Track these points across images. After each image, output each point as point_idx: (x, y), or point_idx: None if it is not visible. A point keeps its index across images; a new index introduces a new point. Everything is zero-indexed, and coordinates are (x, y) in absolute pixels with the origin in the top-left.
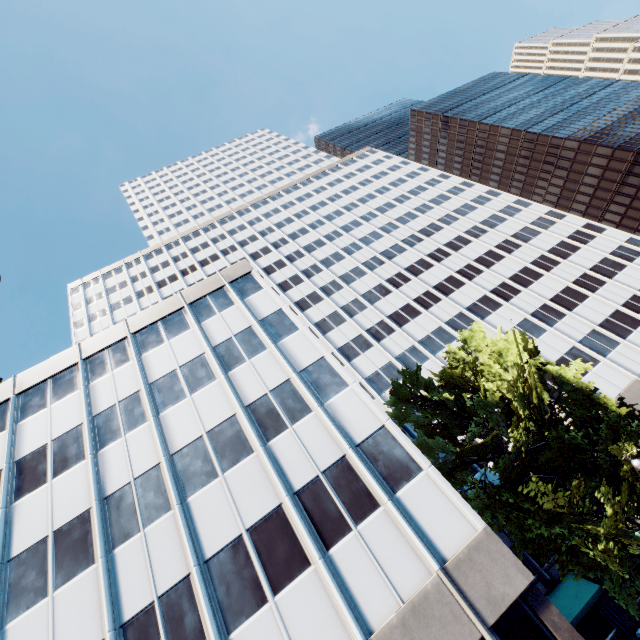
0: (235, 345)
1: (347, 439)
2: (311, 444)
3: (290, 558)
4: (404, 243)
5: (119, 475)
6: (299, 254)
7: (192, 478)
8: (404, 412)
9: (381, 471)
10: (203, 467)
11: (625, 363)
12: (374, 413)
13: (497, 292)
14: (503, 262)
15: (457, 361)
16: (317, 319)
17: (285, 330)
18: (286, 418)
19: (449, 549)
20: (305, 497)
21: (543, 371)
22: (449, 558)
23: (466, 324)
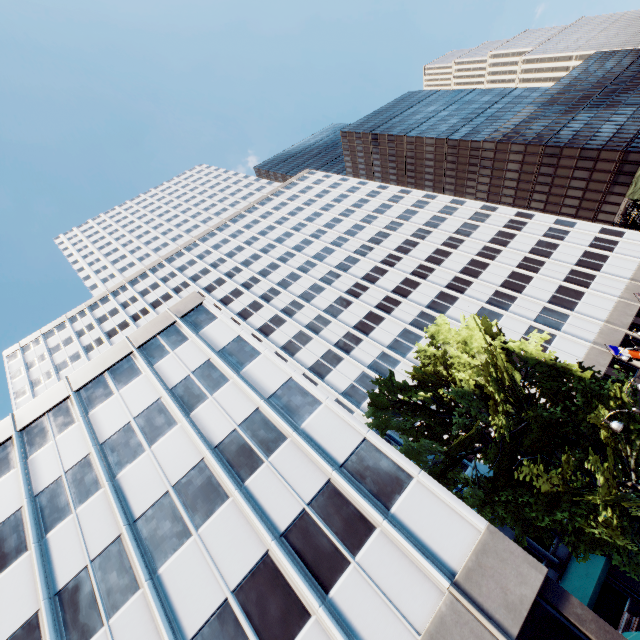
0: (194, 383)
1: (329, 461)
2: (291, 475)
3: (286, 614)
4: (356, 254)
5: (72, 561)
6: (255, 280)
7: (161, 544)
8: (385, 420)
9: (370, 488)
10: (173, 528)
11: (578, 333)
12: (353, 427)
13: (451, 286)
14: (451, 258)
15: (427, 358)
16: (283, 342)
17: (247, 357)
18: (260, 452)
19: (456, 559)
20: (293, 537)
21: (509, 352)
22: (458, 570)
23: (429, 322)
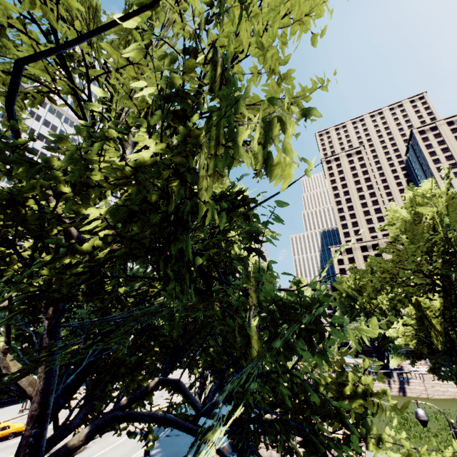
0: None
1: None
2: None
3: None
4: None
5: None
6: None
7: None
8: None
9: None
10: None
11: None
12: None
13: None
14: None
15: None
16: None
17: None
18: None
19: None
20: None
21: None
22: None
23: None
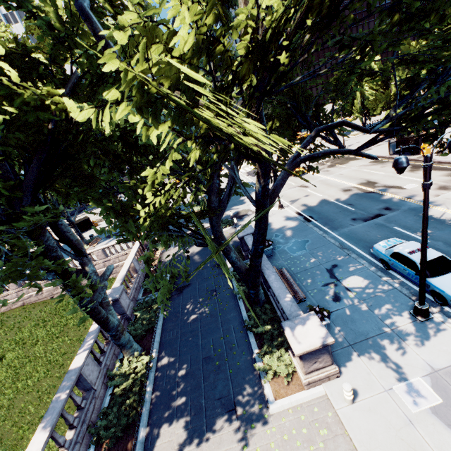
0: None
1: None
2: None
3: None
4: None
5: None
6: (14, 18)
7: None
8: None
9: None
10: None
11: None
12: None
13: None
14: None
15: None
16: None
17: None
18: None
19: None
20: None
21: None
22: None
23: None
